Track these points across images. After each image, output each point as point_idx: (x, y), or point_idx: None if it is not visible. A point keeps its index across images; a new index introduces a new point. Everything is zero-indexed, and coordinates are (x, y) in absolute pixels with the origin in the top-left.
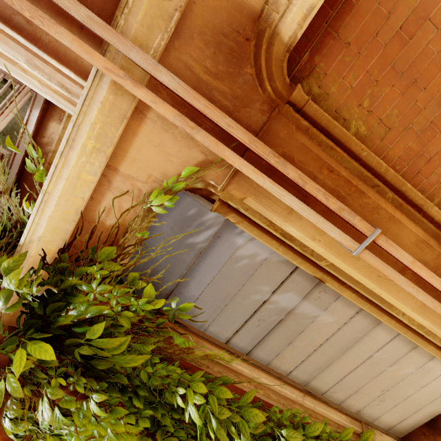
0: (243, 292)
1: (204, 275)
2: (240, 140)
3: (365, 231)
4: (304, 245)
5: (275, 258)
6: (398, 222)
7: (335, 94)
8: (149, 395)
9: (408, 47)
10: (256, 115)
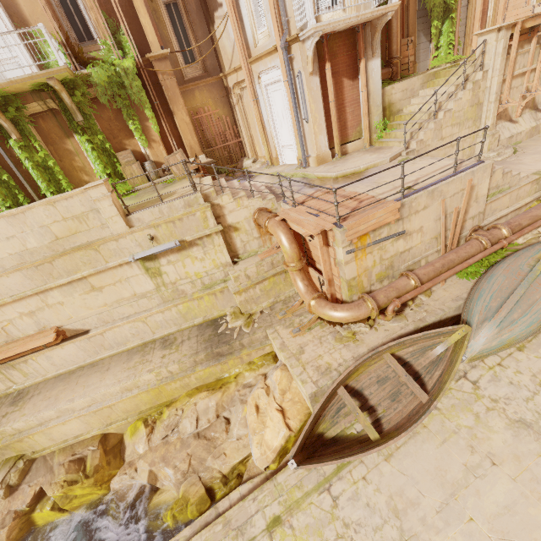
0: None
1: None
2: None
3: None
4: None
5: None
6: None
7: None
8: None
9: None
10: None
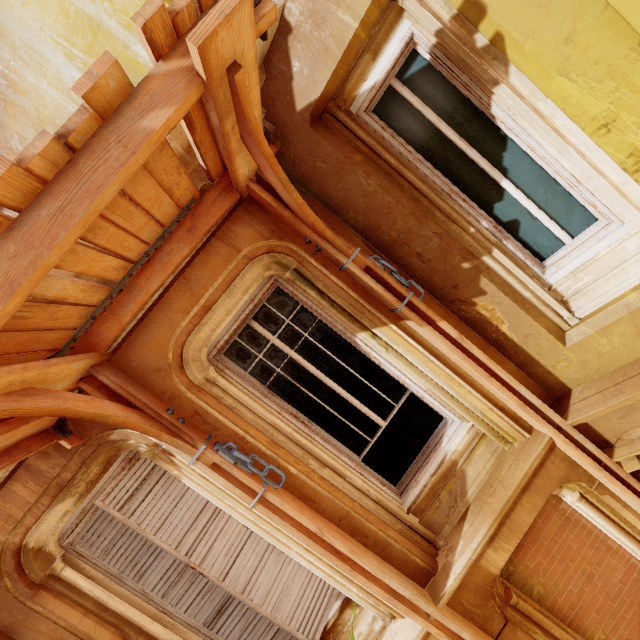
0: None
1: None
2: None
3: None
4: None
5: None
6: None
7: (522, 570)
8: None
9: (560, 544)
10: (496, 625)
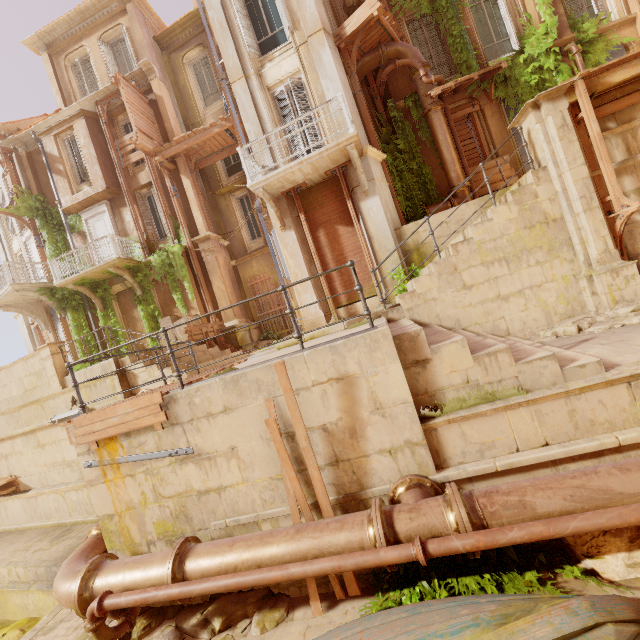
0: None
1: None
2: None
3: None
4: None
5: None
6: None
7: None
8: None
9: None
10: None
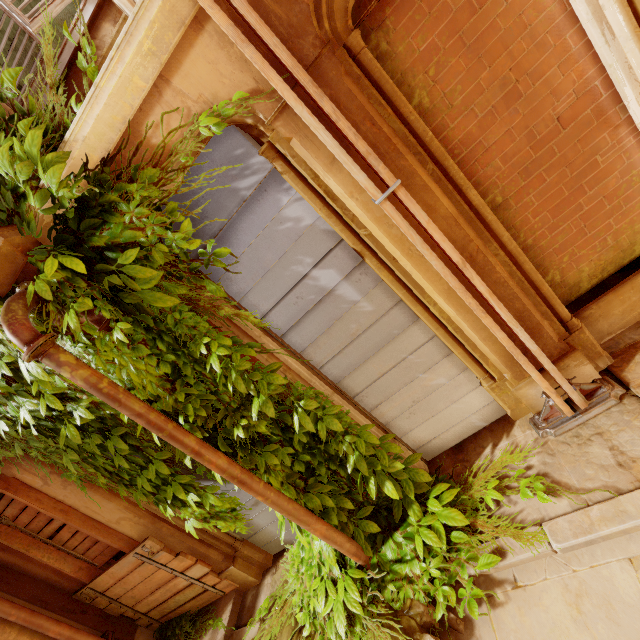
0: (284, 261)
1: (246, 233)
2: (285, 63)
3: (388, 181)
4: (346, 208)
5: (321, 226)
6: (431, 193)
7: (402, 55)
8: (173, 343)
9: (478, 17)
10: (309, 49)
